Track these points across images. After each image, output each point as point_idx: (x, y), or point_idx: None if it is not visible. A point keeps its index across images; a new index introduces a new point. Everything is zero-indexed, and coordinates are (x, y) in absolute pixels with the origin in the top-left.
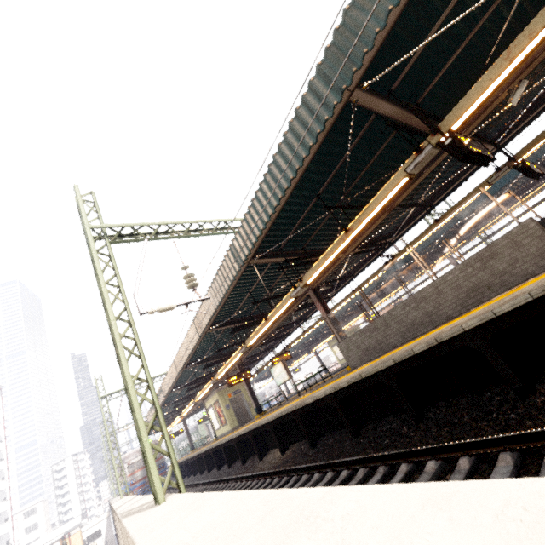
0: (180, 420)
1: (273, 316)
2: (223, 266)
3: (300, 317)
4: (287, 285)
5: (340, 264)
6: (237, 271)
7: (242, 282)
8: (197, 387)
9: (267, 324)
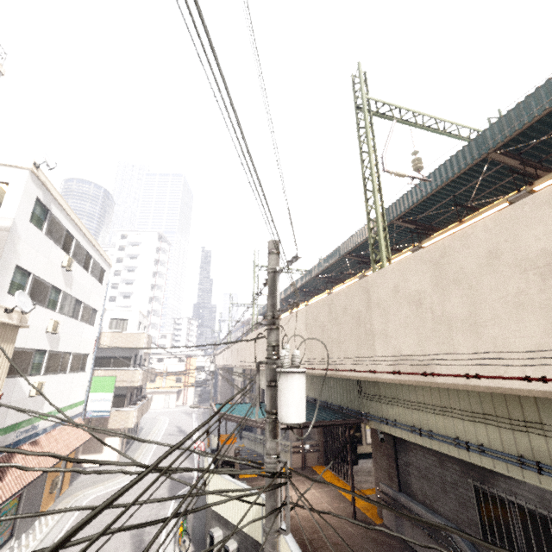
0: None
1: (473, 218)
2: (457, 156)
3: None
4: (486, 205)
5: None
6: (475, 158)
7: (456, 181)
8: (333, 283)
9: (460, 225)
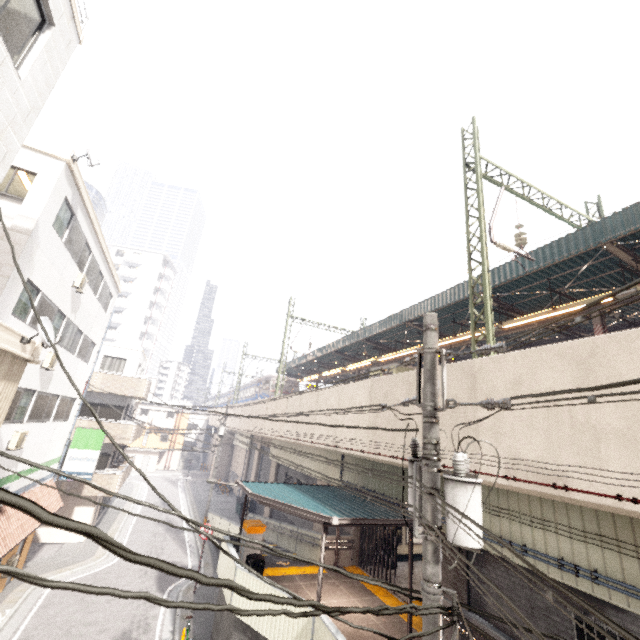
0: (313, 380)
1: (569, 308)
2: (568, 239)
3: (518, 345)
4: (576, 294)
5: (637, 305)
6: (590, 246)
7: (556, 264)
8: (381, 350)
9: (553, 313)
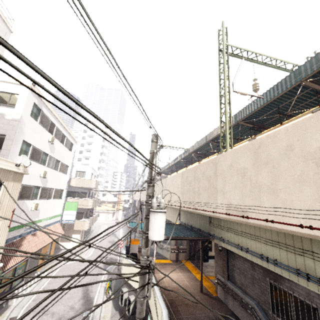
0: None
1: (289, 122)
2: (281, 82)
3: None
4: (299, 114)
5: None
6: (292, 84)
7: (280, 98)
8: (202, 157)
9: (281, 126)
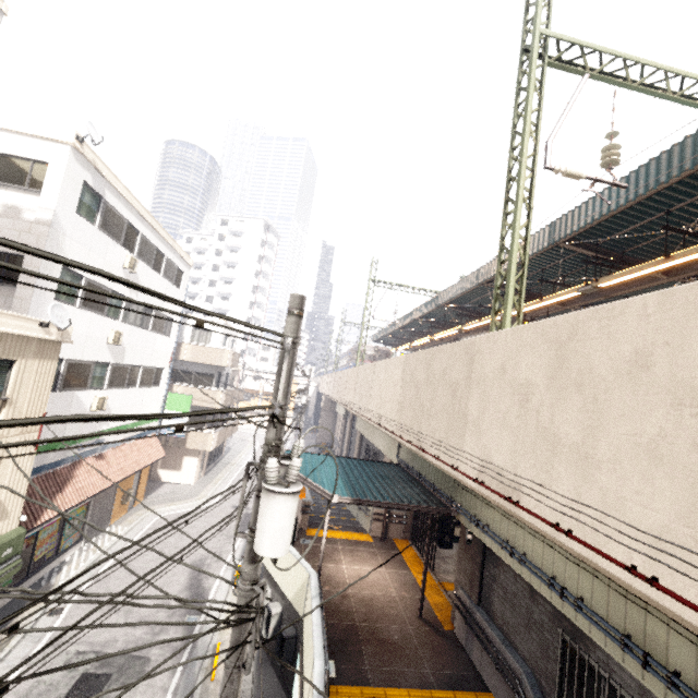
0: (413, 349)
1: (689, 254)
2: (684, 145)
3: None
4: None
5: None
6: None
7: (675, 188)
8: (469, 317)
9: (666, 263)
